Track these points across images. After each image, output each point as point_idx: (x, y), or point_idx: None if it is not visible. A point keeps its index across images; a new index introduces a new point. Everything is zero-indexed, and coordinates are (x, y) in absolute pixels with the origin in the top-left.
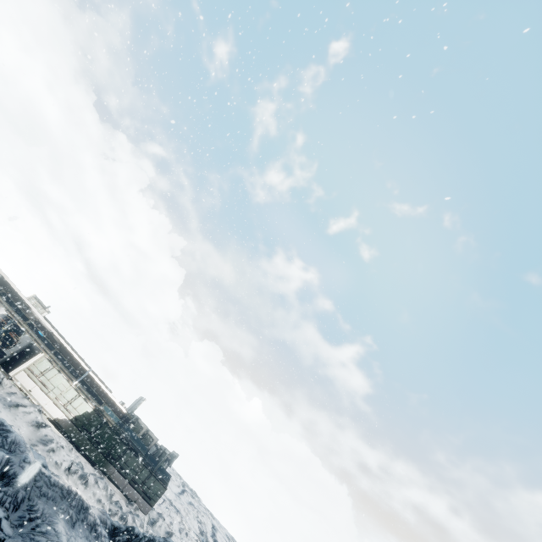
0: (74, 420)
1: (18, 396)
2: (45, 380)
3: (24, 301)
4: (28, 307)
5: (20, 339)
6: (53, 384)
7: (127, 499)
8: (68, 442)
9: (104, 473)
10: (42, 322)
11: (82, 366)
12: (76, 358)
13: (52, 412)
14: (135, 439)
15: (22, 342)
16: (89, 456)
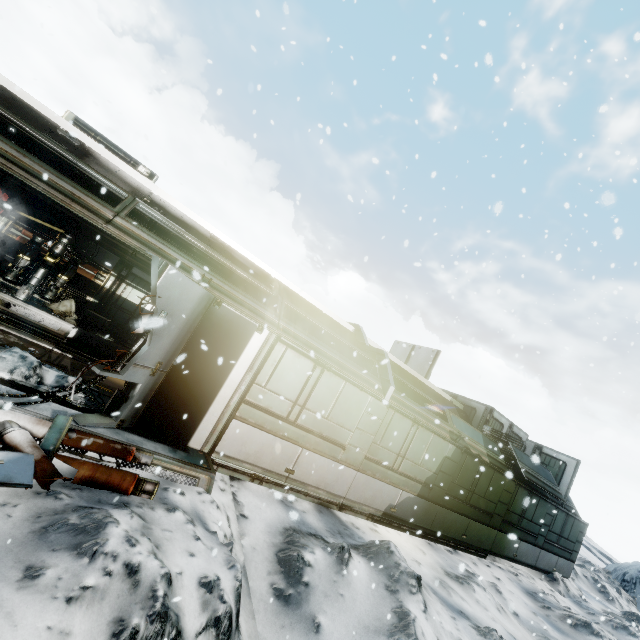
0: (424, 492)
1: (322, 580)
2: (315, 422)
3: (45, 118)
4: (79, 148)
5: (153, 297)
6: (343, 425)
7: (542, 573)
8: (434, 547)
9: (504, 558)
10: (166, 205)
11: (339, 325)
12: (313, 307)
13: (370, 500)
14: (535, 469)
15: (168, 310)
16: (473, 546)
